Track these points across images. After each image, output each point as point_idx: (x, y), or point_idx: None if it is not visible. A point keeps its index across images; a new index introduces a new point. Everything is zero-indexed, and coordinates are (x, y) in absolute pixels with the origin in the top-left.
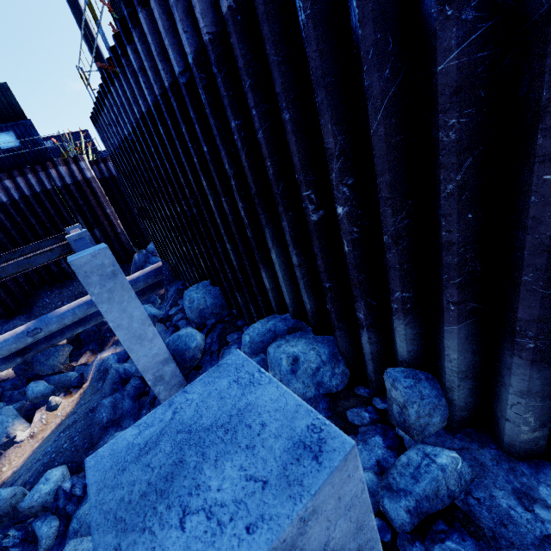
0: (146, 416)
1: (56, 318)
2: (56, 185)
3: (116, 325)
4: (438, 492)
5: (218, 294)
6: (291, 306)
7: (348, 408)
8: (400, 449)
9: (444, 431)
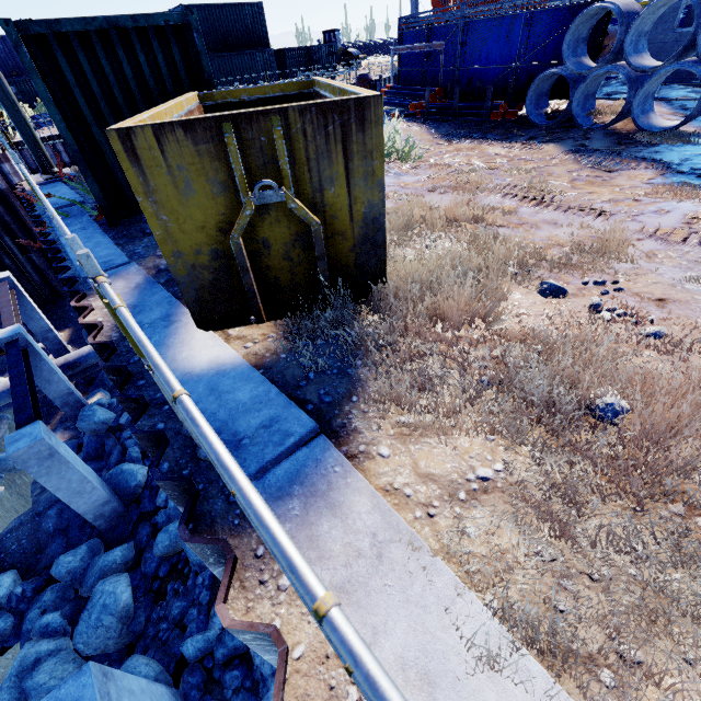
0: (51, 693)
1: None
2: None
3: (56, 488)
4: (241, 646)
5: None
6: None
7: None
8: None
9: None
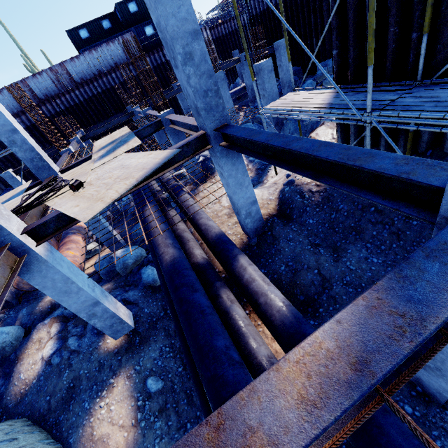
0: None
1: None
2: None
3: (284, 64)
4: None
5: (300, 69)
6: None
7: None
8: None
9: None
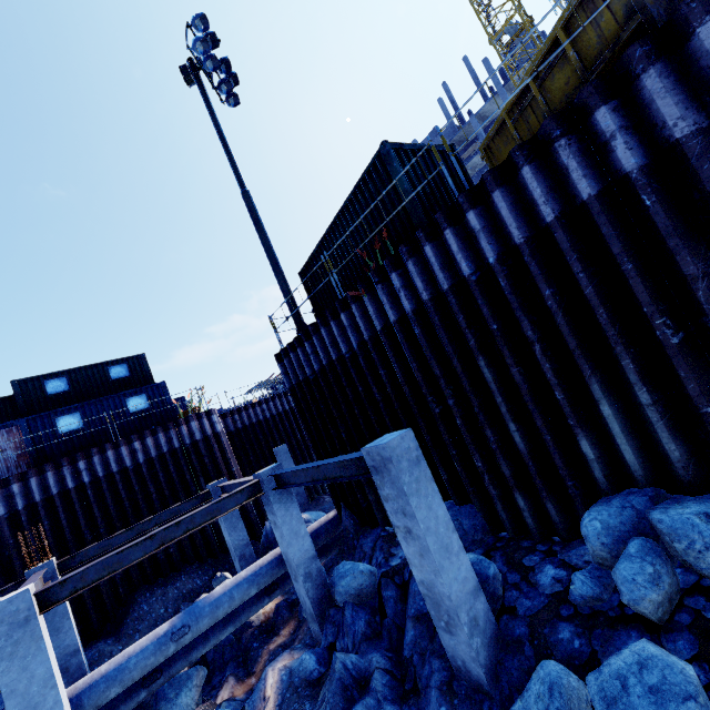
0: None
1: (209, 607)
2: (184, 443)
3: (425, 527)
4: None
5: (473, 512)
6: (640, 468)
7: None
8: None
9: None
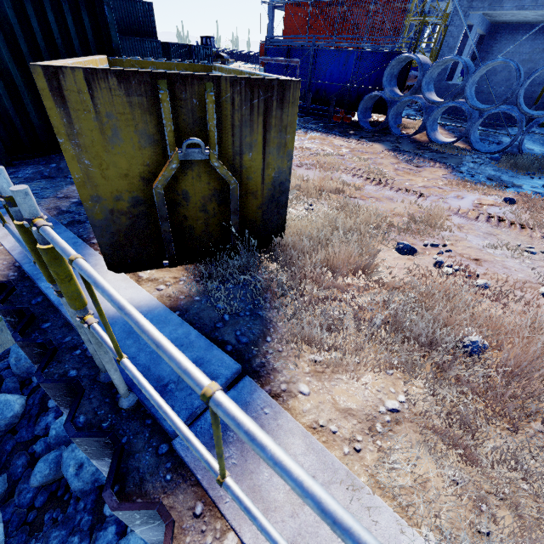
0: None
1: None
2: None
3: None
4: None
5: None
6: None
7: None
8: (123, 535)
9: None
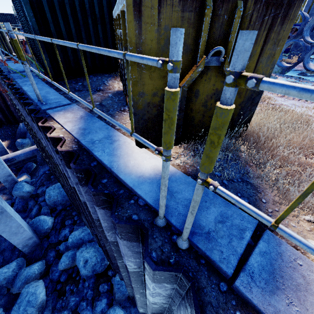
0: None
1: None
2: None
3: (2, 231)
4: None
5: (65, 195)
6: (91, 233)
7: (101, 283)
8: (111, 305)
9: (127, 298)
